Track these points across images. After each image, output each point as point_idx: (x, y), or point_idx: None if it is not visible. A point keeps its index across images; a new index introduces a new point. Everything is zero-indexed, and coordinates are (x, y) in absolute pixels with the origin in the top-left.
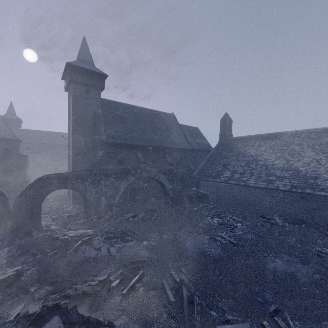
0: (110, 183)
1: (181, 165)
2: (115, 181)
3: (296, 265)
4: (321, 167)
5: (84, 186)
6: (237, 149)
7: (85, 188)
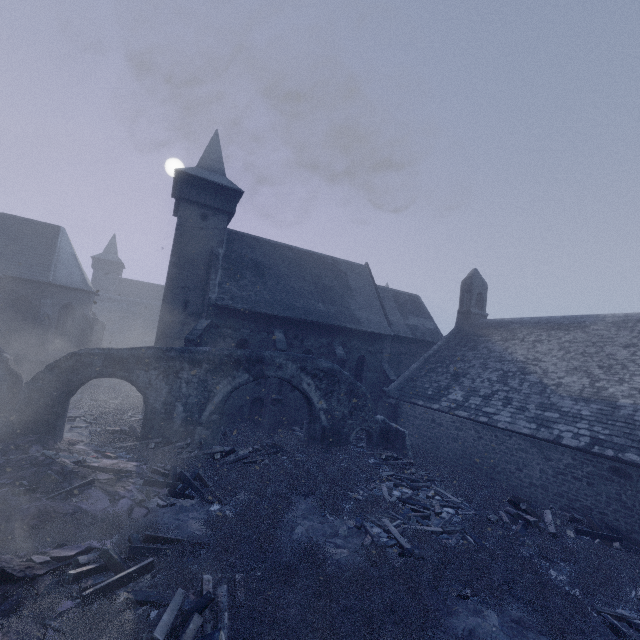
0: (199, 379)
1: (367, 367)
2: (209, 376)
3: (538, 639)
4: None
5: (148, 377)
6: (488, 345)
7: (149, 382)
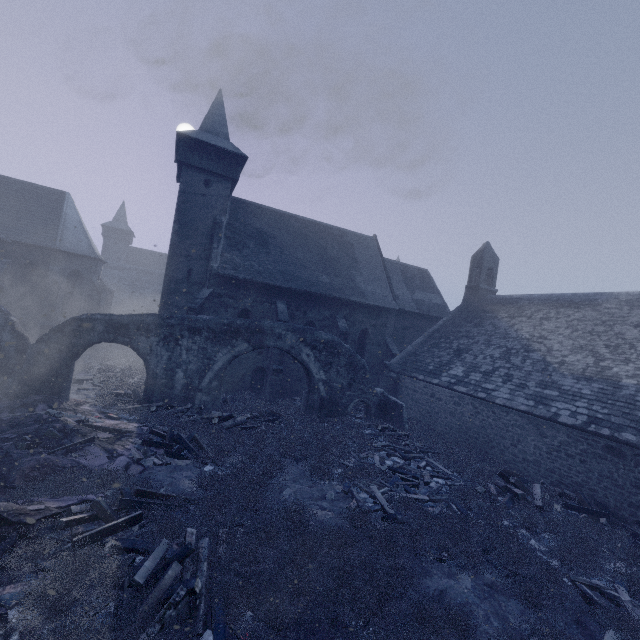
0: (198, 346)
1: (370, 340)
2: (209, 344)
3: (508, 602)
4: None
5: (148, 344)
6: (494, 322)
7: (150, 349)
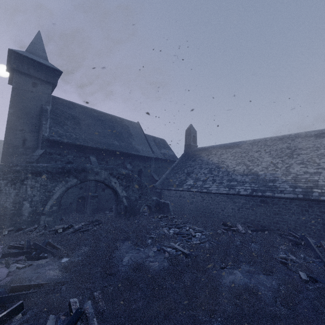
0: (40, 184)
1: (143, 174)
2: (48, 182)
3: (259, 276)
4: (278, 170)
5: None
6: (201, 158)
7: None
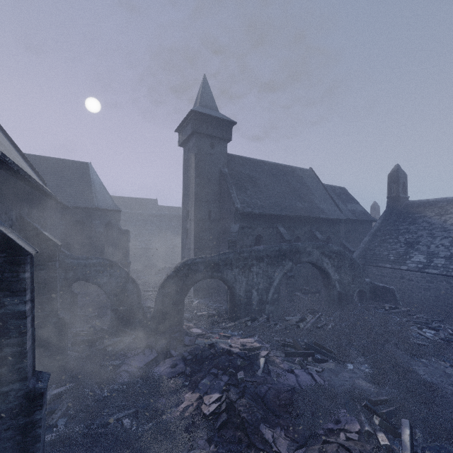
0: (262, 270)
1: (332, 243)
2: (268, 267)
3: None
4: None
5: (233, 274)
6: (427, 220)
7: (234, 278)
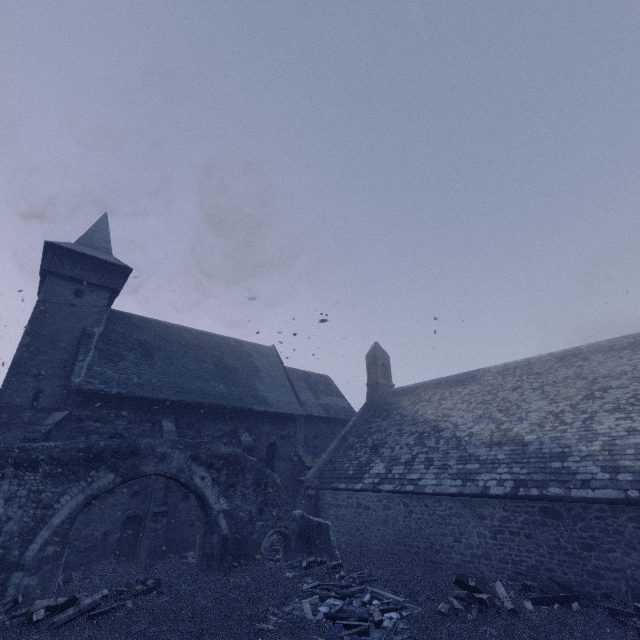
0: (29, 490)
1: (279, 455)
2: (49, 484)
3: None
4: (568, 430)
5: None
6: (400, 411)
7: None
